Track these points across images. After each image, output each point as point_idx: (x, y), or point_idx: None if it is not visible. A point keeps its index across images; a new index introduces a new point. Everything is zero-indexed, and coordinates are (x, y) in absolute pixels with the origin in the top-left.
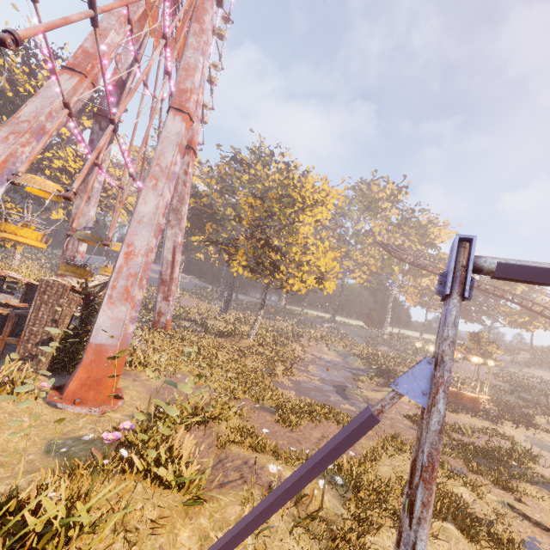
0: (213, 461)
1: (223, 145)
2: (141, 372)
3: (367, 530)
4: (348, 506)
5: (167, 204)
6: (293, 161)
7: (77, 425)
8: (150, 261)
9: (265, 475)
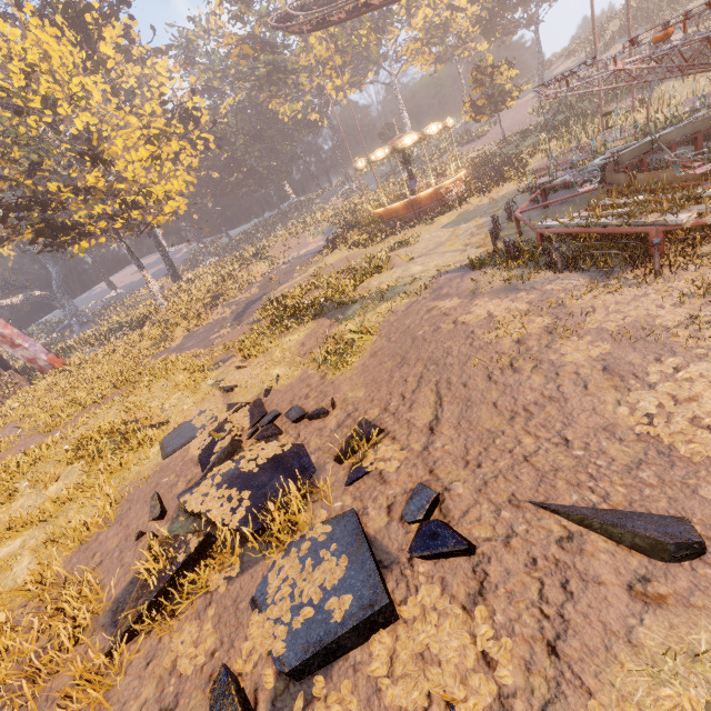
0: None
1: None
2: None
3: None
4: None
5: None
6: None
7: None
8: None
9: None
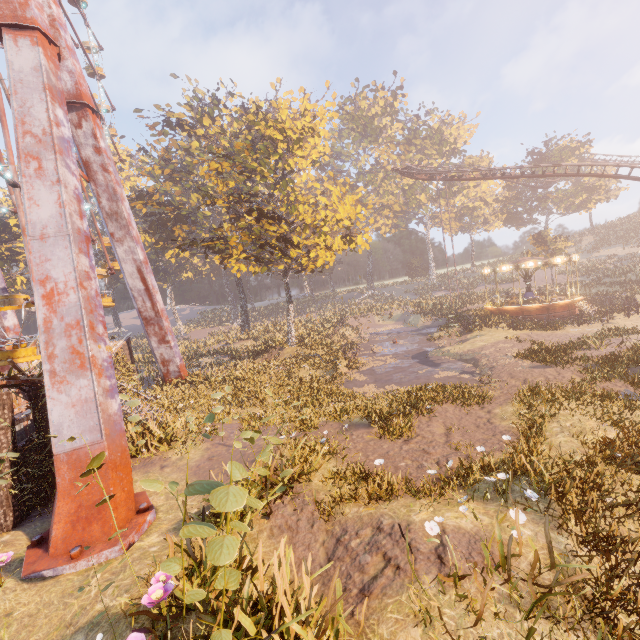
0: (327, 544)
1: (143, 109)
2: (168, 451)
3: (632, 564)
4: (566, 528)
5: (77, 195)
6: (248, 98)
7: (88, 595)
8: (94, 294)
9: (421, 539)
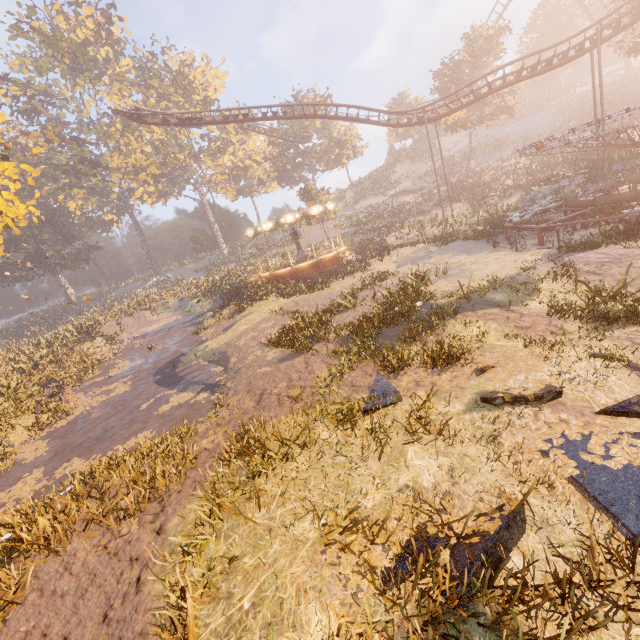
0: None
1: None
2: None
3: None
4: None
5: None
6: None
7: None
8: None
9: None
